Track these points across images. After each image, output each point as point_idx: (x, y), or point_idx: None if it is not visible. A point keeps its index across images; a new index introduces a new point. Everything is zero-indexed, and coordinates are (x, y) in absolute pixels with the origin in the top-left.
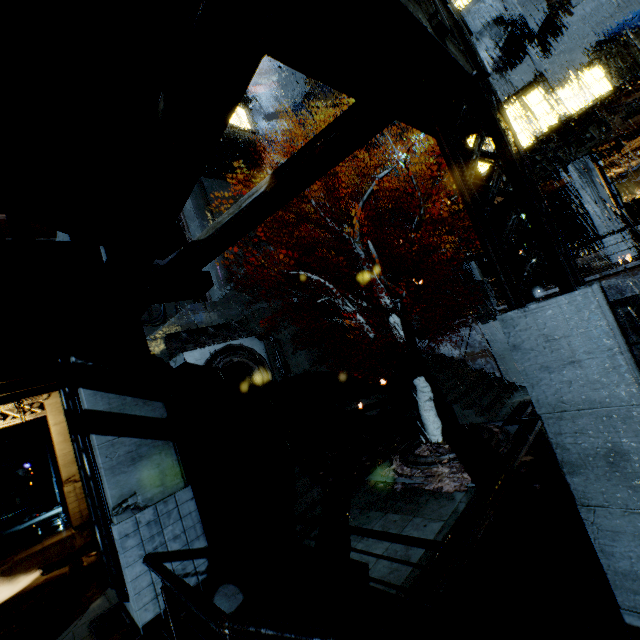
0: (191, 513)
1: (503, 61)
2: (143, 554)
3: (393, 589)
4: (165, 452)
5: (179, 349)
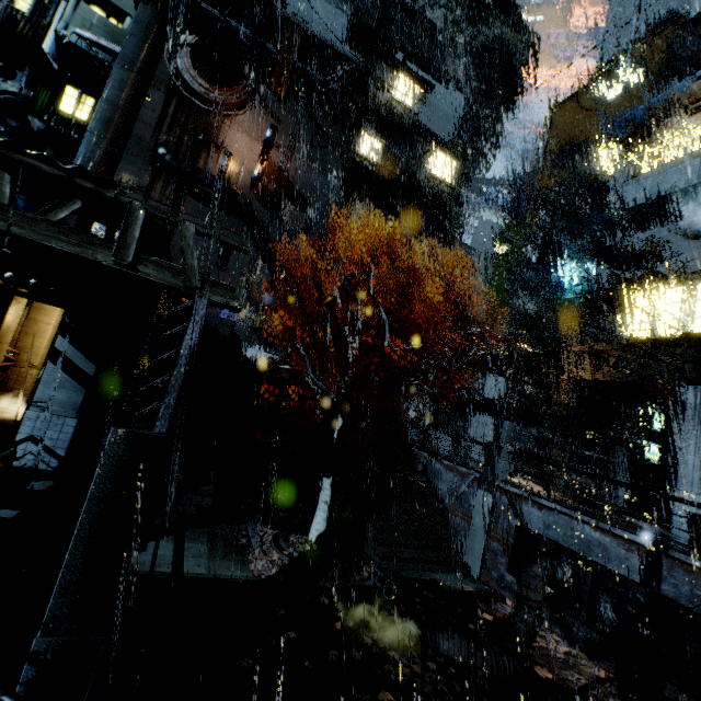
0: (68, 433)
1: None
2: (31, 433)
3: None
4: (78, 393)
5: (249, 343)
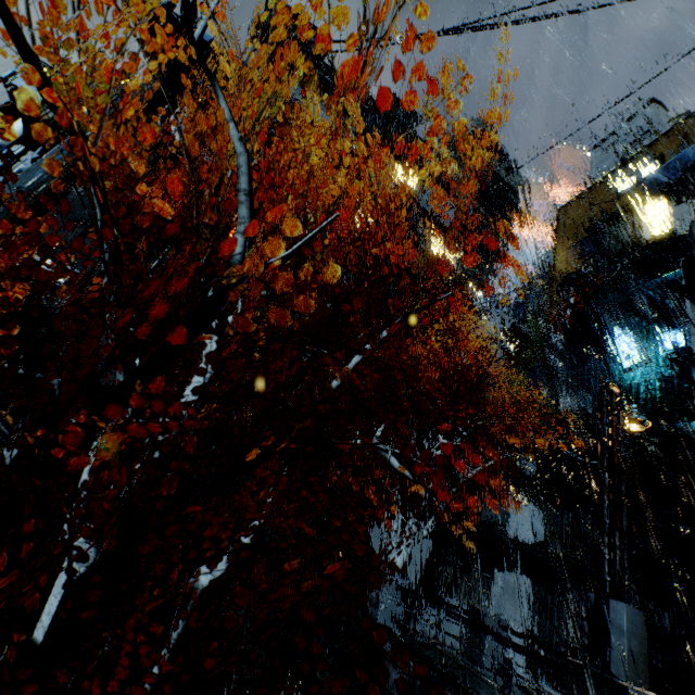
0: None
1: None
2: None
3: None
4: None
5: None
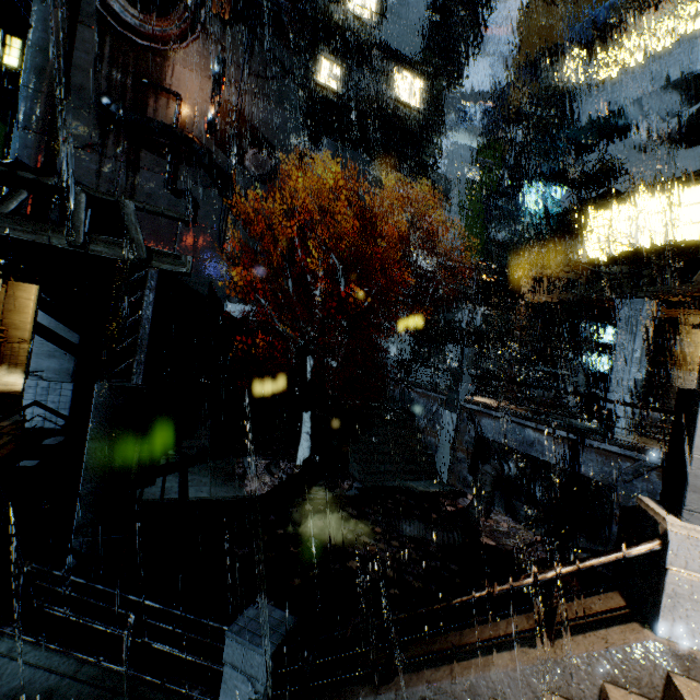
0: (68, 396)
1: (683, 132)
2: (35, 399)
3: (138, 498)
4: (69, 361)
5: (228, 298)
